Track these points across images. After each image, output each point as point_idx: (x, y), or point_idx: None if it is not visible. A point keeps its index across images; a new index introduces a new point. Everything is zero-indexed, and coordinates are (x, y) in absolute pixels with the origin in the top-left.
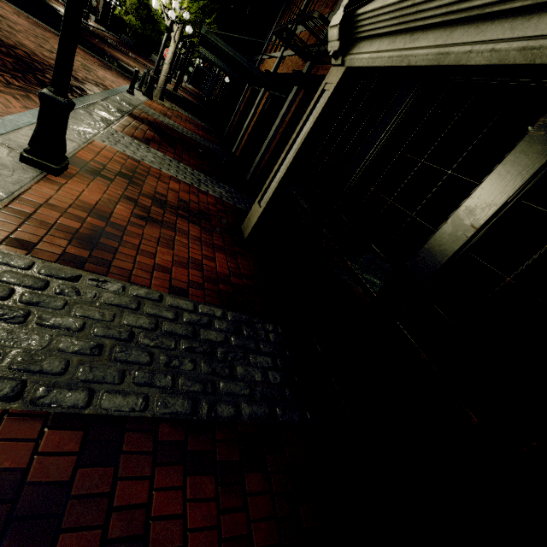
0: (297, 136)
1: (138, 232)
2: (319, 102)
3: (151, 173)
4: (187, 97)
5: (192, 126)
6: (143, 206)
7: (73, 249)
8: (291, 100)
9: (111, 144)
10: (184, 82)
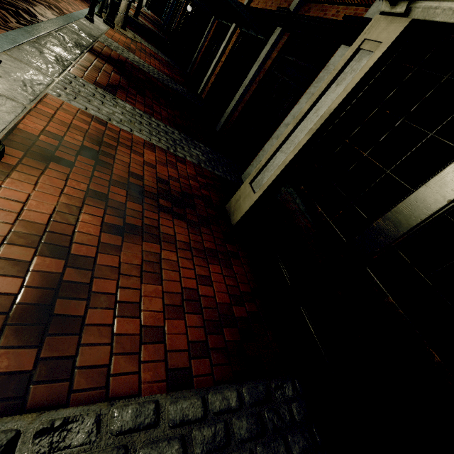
0: (310, 108)
1: (112, 260)
2: (348, 66)
3: (121, 140)
4: (148, 24)
5: (157, 63)
6: (115, 203)
7: (6, 351)
8: (273, 44)
9: (69, 98)
10: (142, 6)
